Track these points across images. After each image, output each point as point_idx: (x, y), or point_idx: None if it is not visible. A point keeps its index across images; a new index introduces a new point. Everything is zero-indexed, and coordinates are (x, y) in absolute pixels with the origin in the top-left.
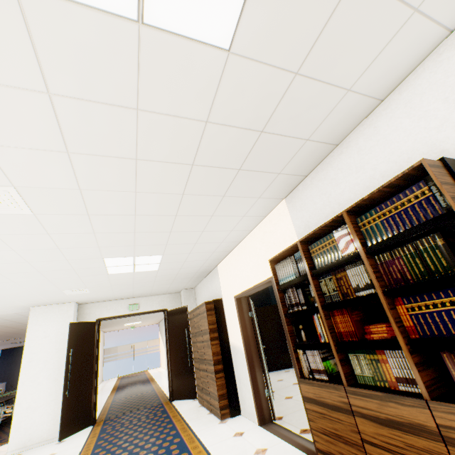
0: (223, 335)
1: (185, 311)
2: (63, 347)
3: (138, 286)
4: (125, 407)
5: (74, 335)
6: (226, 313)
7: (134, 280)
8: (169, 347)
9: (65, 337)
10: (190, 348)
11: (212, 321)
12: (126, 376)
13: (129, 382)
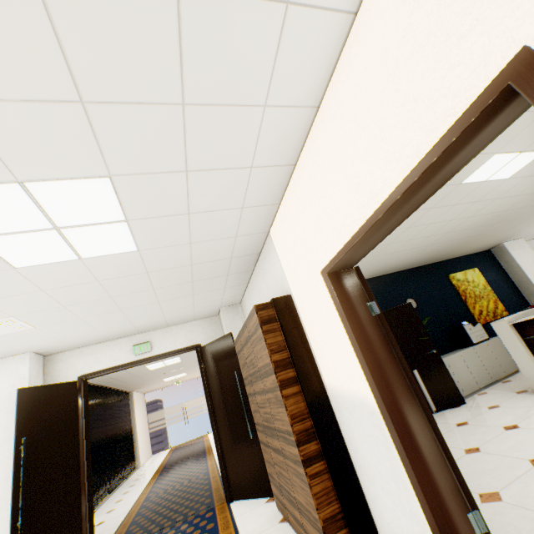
0: (307, 373)
1: (230, 341)
2: (12, 435)
3: (127, 304)
4: (156, 515)
5: (29, 412)
6: (305, 322)
7: (105, 288)
8: (212, 407)
9: (15, 416)
10: (247, 405)
11: (276, 345)
12: (180, 446)
13: (180, 458)
